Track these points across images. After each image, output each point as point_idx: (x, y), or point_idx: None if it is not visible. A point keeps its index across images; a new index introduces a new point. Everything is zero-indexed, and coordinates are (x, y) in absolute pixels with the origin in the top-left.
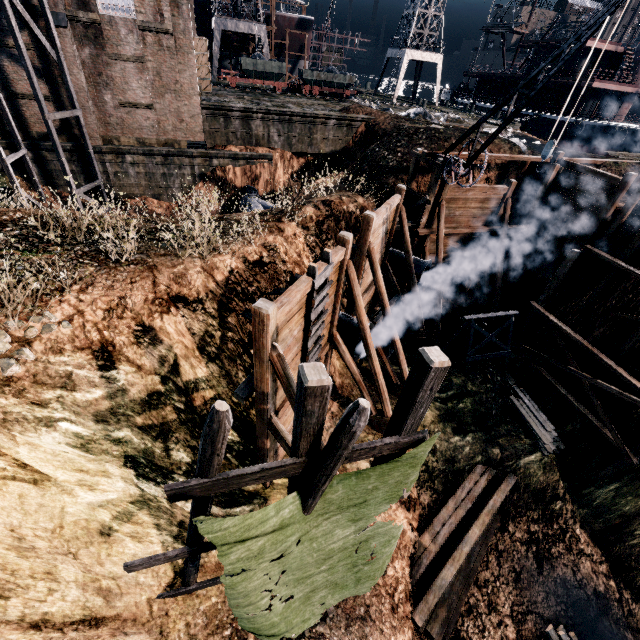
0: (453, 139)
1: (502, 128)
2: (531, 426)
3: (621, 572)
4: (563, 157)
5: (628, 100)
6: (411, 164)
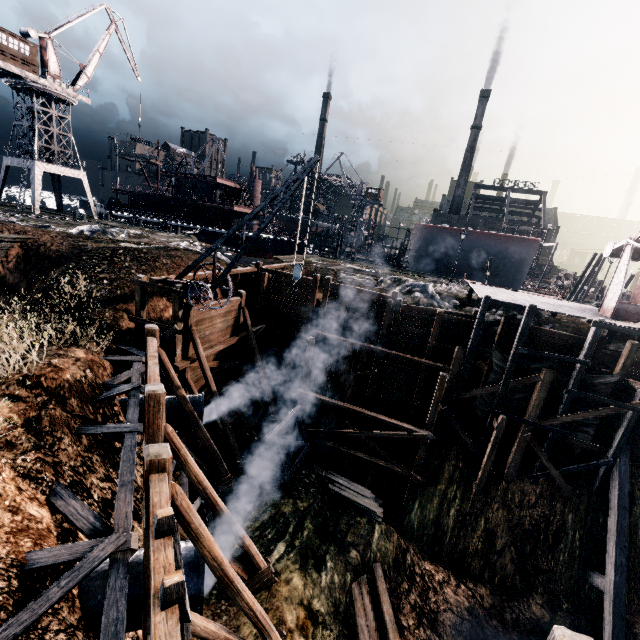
0: (163, 258)
1: (242, 254)
2: (359, 503)
3: (455, 570)
4: (262, 266)
5: (256, 219)
6: (136, 293)
